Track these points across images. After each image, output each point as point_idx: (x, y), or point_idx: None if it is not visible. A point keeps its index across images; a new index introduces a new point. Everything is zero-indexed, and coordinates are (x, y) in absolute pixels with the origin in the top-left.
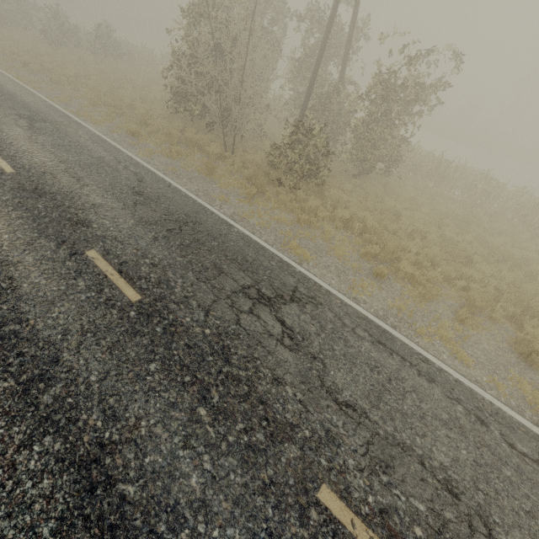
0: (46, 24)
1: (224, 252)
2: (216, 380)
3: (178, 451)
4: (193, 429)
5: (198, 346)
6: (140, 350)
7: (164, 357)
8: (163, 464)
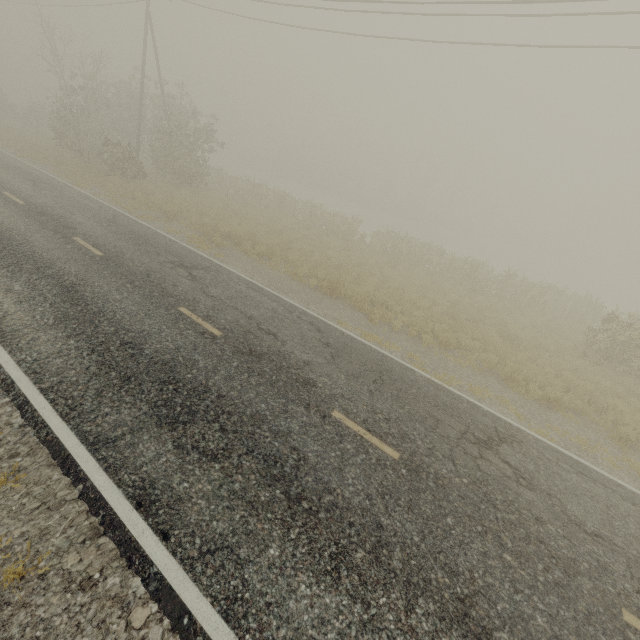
0: None
1: (29, 174)
2: None
3: None
4: None
5: None
6: None
7: None
8: None
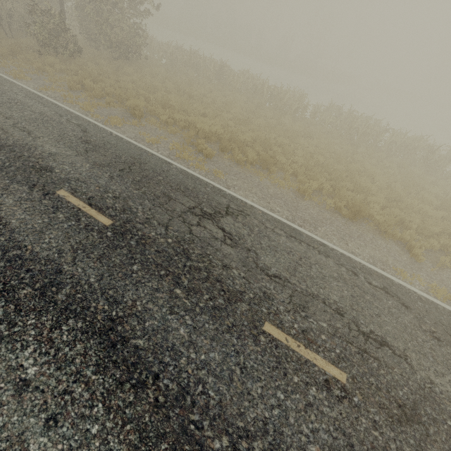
0: None
1: None
2: None
3: None
4: None
5: None
6: None
7: None
8: None
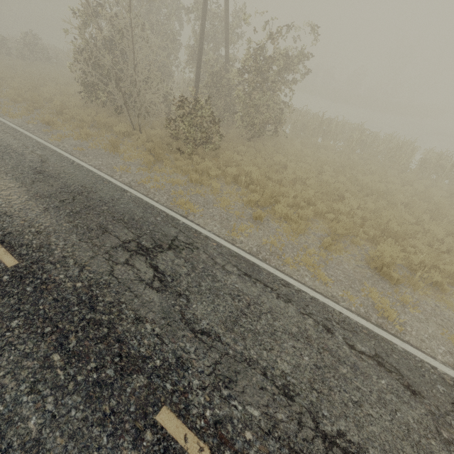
0: None
1: (112, 214)
2: (76, 327)
3: (23, 397)
4: (43, 374)
5: (66, 299)
6: (5, 310)
7: (29, 313)
8: (4, 412)
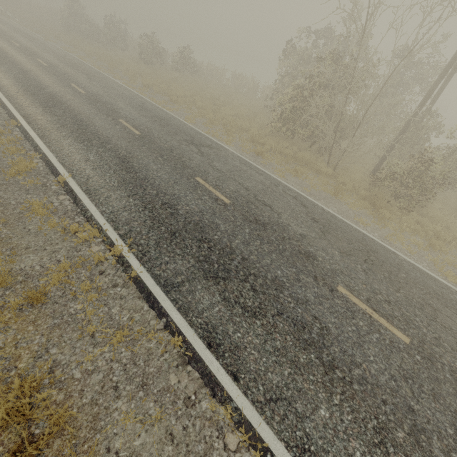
0: (142, 48)
1: (416, 284)
2: None
3: None
4: None
5: None
6: (455, 400)
7: None
8: None
